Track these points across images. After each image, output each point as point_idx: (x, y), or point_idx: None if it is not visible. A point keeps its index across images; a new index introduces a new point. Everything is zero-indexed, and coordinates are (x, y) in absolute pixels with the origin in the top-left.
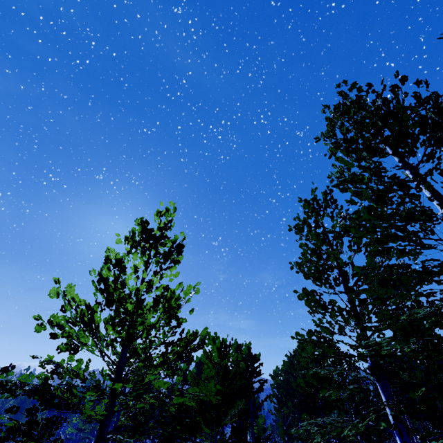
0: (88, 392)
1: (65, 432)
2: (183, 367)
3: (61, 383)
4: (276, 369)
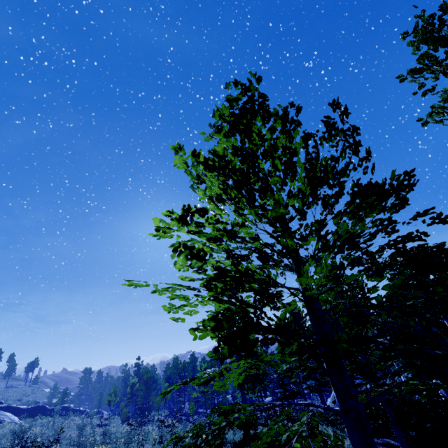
0: (311, 238)
1: (189, 399)
2: (280, 317)
3: (169, 364)
4: (378, 297)
